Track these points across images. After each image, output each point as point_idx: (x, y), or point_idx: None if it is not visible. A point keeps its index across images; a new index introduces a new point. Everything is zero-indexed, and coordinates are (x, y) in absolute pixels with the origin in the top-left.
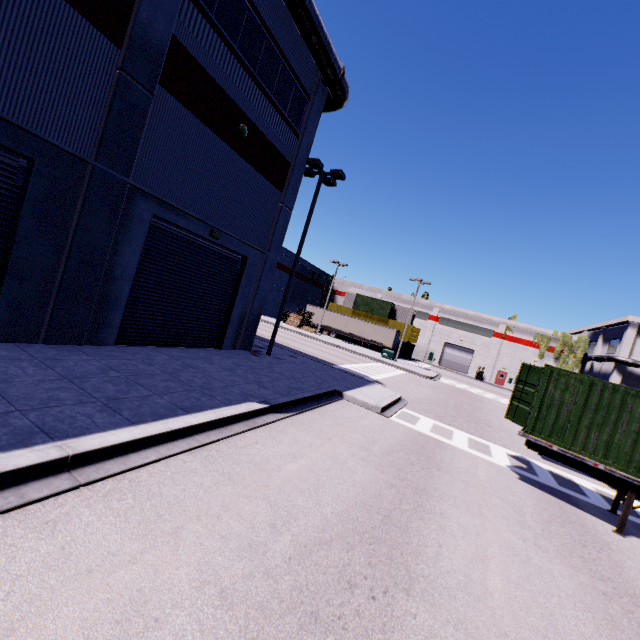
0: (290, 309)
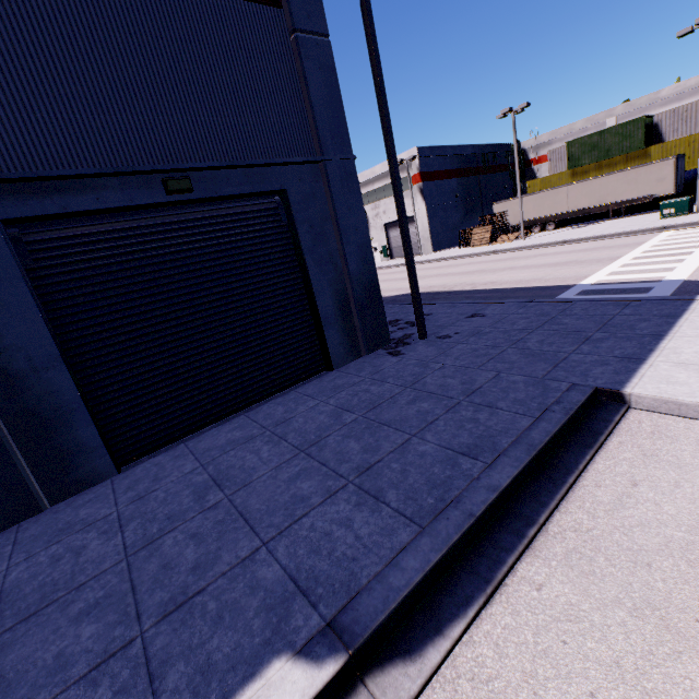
0: (472, 224)
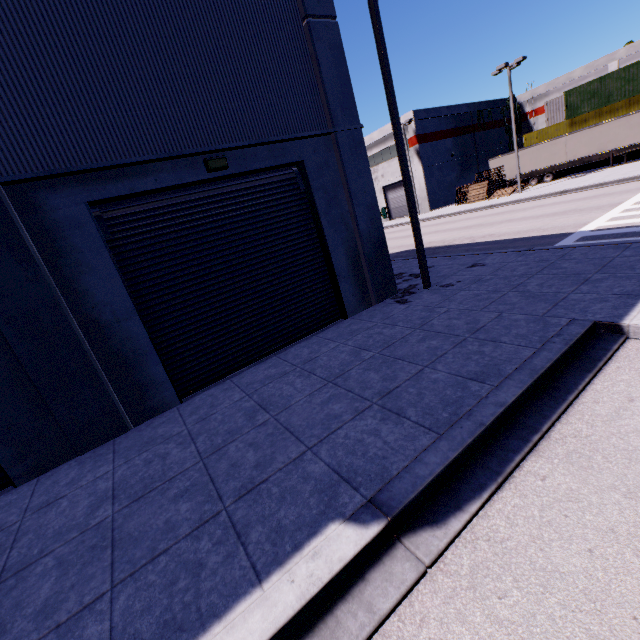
0: (468, 181)
